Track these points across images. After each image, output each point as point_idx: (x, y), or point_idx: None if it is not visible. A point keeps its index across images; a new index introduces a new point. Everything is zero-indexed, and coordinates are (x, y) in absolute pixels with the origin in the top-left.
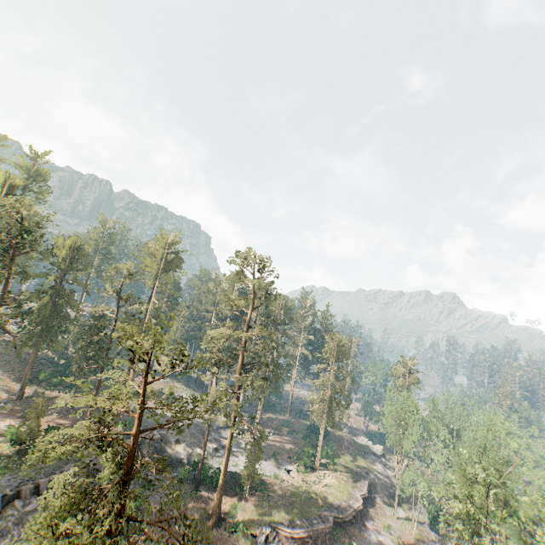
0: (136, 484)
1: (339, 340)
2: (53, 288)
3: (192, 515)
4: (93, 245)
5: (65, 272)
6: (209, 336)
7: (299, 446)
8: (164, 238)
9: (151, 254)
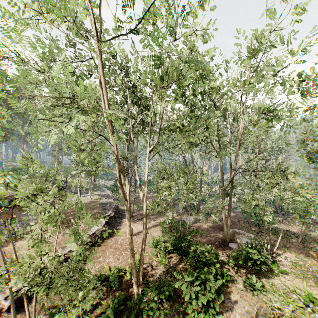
0: None
1: None
2: None
3: None
4: None
5: None
6: None
7: None
8: None
9: None
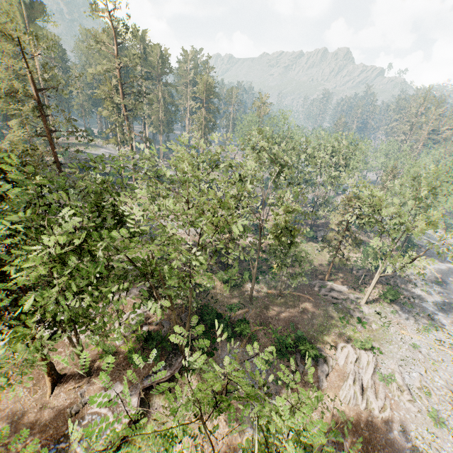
0: None
1: (206, 80)
2: None
3: None
4: None
5: None
6: (90, 73)
7: None
8: None
9: None
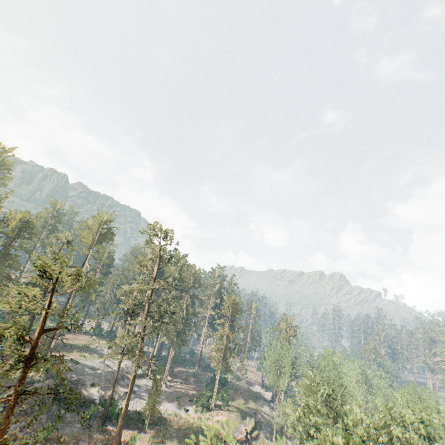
0: (49, 419)
1: (234, 299)
2: (0, 252)
3: (95, 444)
4: (40, 220)
5: (13, 239)
6: (125, 289)
7: (201, 392)
8: (101, 216)
9: (88, 228)
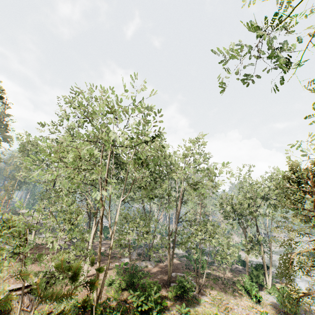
0: None
1: None
2: None
3: None
4: None
5: None
6: None
7: None
8: None
9: None
